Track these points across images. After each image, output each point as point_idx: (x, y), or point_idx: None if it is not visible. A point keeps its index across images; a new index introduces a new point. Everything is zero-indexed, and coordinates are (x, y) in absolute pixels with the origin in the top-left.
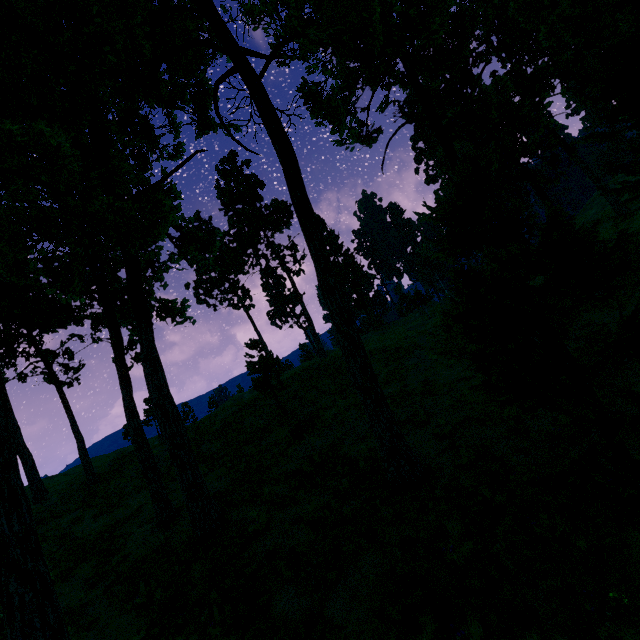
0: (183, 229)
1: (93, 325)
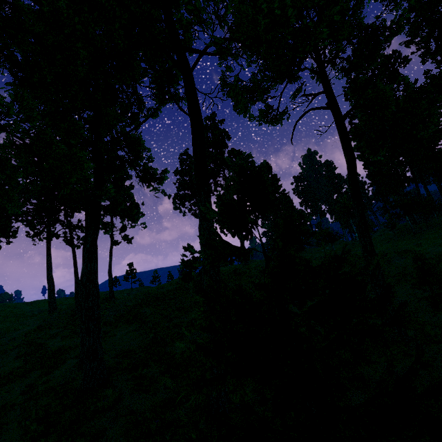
0: (146, 165)
1: (104, 212)
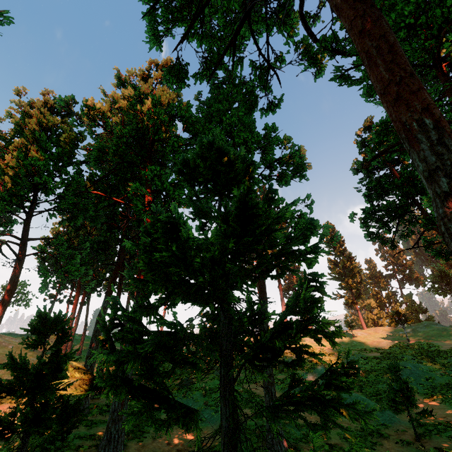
0: None
1: None
